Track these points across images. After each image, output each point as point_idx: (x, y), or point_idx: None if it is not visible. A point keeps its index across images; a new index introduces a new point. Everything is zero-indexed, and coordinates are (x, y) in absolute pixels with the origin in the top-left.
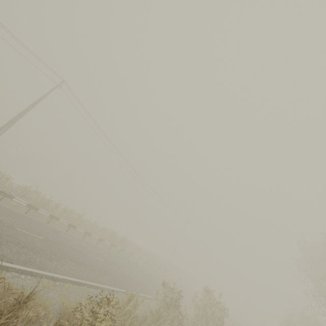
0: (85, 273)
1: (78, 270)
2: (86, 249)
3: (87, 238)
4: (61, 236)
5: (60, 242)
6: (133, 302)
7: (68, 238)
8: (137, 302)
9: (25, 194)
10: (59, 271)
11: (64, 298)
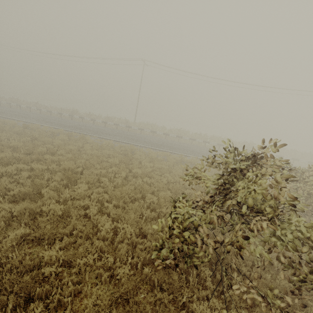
0: None
1: None
2: None
3: None
4: None
5: None
6: None
7: None
8: None
9: None
10: None
11: None
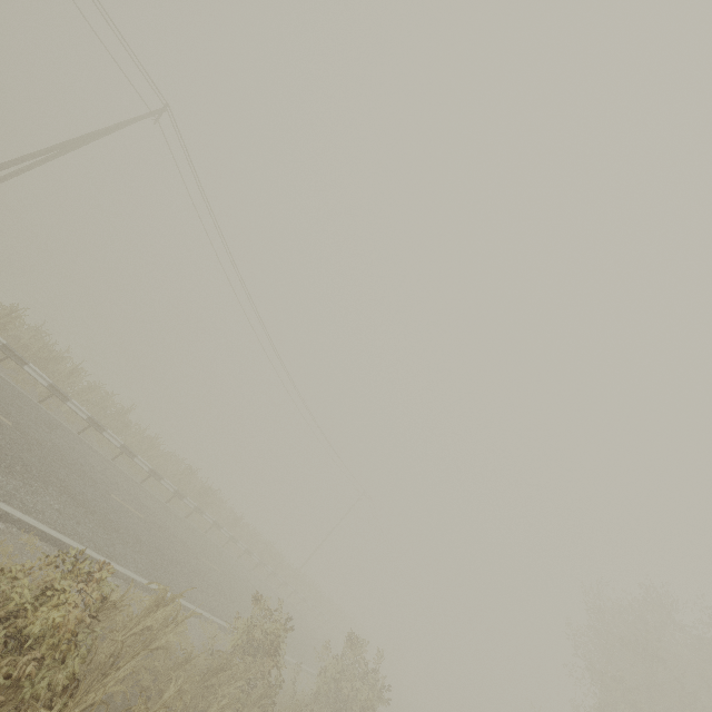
0: (85, 528)
1: (68, 516)
2: (110, 482)
3: (125, 462)
4: (62, 436)
5: (51, 446)
6: (165, 611)
7: (76, 447)
8: (176, 616)
9: (5, 323)
10: (19, 501)
11: (4, 560)
